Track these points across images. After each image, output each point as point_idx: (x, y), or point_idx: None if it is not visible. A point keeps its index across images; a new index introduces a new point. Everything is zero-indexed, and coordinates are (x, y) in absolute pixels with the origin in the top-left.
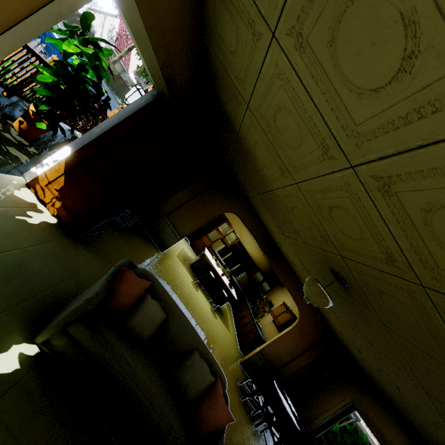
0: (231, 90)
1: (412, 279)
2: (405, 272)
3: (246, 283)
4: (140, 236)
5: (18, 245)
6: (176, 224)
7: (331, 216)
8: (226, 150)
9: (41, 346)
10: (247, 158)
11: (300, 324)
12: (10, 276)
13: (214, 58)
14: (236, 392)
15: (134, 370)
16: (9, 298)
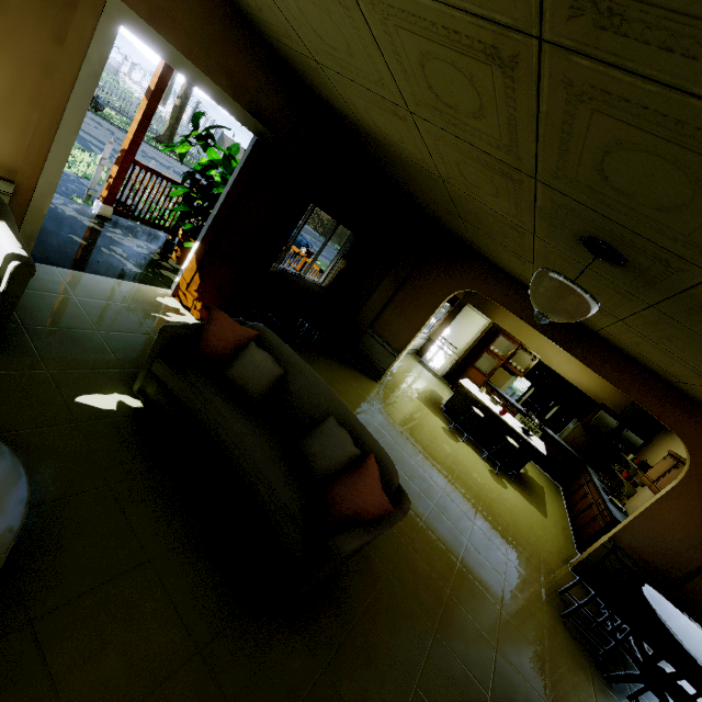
0: (305, 64)
1: (532, 51)
2: (519, 53)
3: (584, 440)
4: (334, 359)
5: (147, 332)
6: (385, 335)
7: (448, 106)
8: (400, 186)
9: (138, 396)
10: (400, 162)
11: (697, 472)
12: (130, 349)
13: (276, 45)
14: (543, 600)
15: (226, 419)
16: (123, 363)
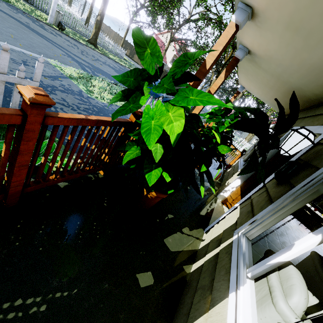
0: None
1: None
2: None
3: None
4: None
5: None
6: None
7: None
8: None
9: None
10: None
11: None
12: None
13: None
14: None
15: None
16: None
